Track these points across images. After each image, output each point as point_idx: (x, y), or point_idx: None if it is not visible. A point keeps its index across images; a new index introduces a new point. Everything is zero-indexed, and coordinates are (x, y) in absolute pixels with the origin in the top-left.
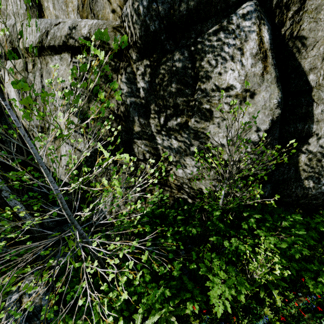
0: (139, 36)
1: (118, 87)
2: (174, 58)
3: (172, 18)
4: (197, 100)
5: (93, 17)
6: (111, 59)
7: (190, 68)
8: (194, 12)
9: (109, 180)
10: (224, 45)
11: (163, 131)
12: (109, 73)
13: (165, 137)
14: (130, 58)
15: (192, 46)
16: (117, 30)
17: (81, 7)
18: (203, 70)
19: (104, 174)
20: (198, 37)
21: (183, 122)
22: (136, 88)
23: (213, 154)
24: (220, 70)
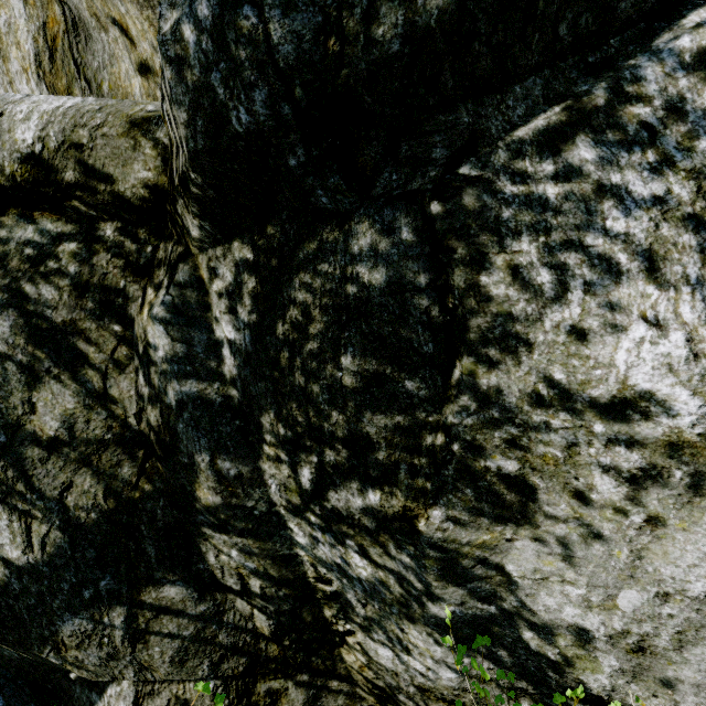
0: (188, 155)
1: (140, 333)
2: (353, 247)
3: (336, 76)
4: (457, 435)
5: (87, 90)
6: (127, 230)
7: (425, 288)
8: (442, 48)
9: (111, 659)
10: (597, 200)
11: (313, 513)
12: (113, 281)
13: (320, 534)
14: (185, 233)
15: (434, 199)
16: (144, 129)
17: (46, 59)
18: (487, 307)
19: (90, 641)
20: (463, 160)
21: (393, 511)
22: (208, 343)
23: (530, 647)
24: (583, 318)
